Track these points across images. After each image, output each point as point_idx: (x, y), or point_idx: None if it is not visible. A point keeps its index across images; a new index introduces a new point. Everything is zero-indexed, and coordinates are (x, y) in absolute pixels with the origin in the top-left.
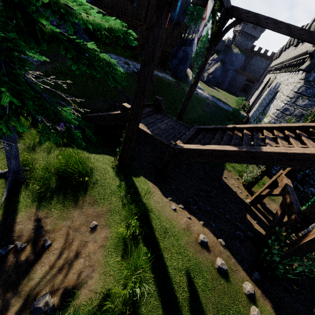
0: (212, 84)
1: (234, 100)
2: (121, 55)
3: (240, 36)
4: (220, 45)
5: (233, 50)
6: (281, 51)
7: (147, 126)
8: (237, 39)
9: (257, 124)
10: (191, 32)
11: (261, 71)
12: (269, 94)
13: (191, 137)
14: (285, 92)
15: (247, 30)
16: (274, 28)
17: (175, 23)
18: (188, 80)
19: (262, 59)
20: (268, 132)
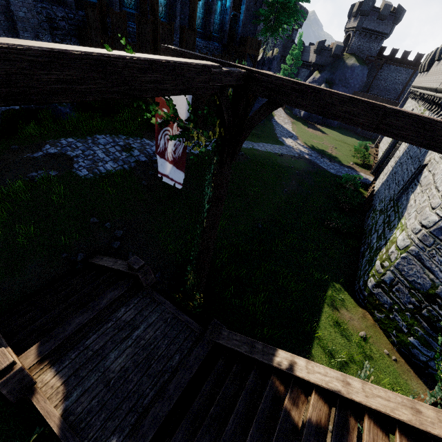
0: (314, 121)
1: (350, 146)
2: (122, 131)
3: (358, 37)
4: (323, 56)
5: (346, 61)
6: (432, 60)
7: (68, 385)
8: (352, 42)
9: (348, 378)
10: (269, 48)
11: (399, 87)
12: (409, 158)
13: (182, 394)
14: (440, 182)
15: (368, 24)
16: (375, 127)
17: (240, 40)
18: (272, 123)
19: (399, 68)
20: (378, 429)
